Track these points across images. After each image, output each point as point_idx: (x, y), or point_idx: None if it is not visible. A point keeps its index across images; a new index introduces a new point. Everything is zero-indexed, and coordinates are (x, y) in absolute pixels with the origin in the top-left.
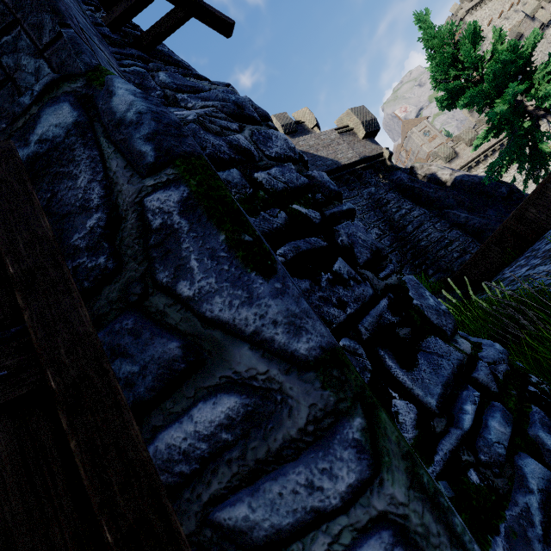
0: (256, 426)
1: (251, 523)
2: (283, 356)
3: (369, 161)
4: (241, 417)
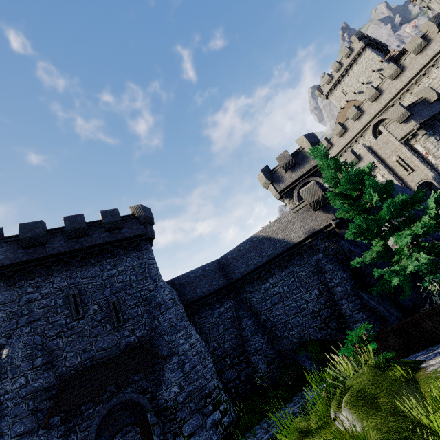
0: None
1: None
2: None
3: (318, 233)
4: None
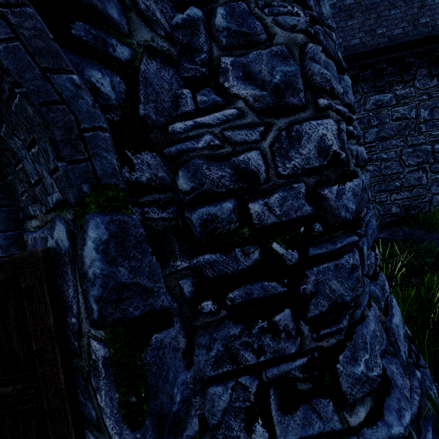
0: None
1: None
2: None
3: None
4: None
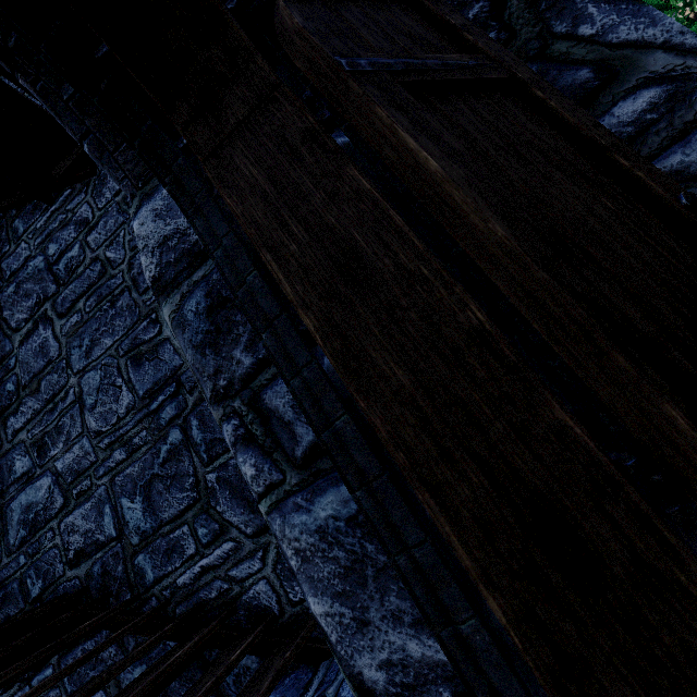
0: (680, 102)
1: (687, 164)
2: (696, 52)
3: None
4: (663, 100)
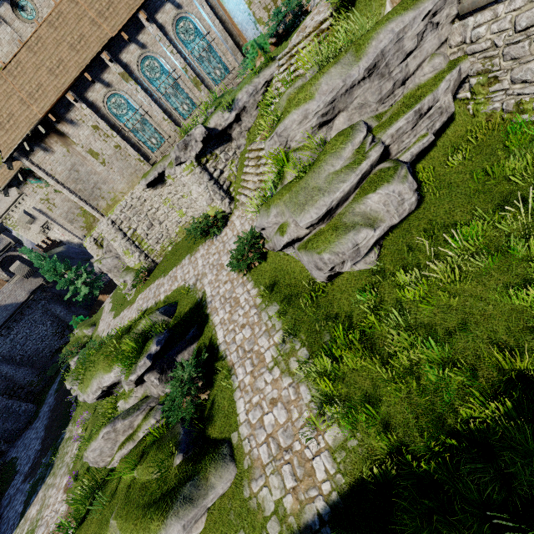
0: None
1: None
2: None
3: (36, 291)
4: None
